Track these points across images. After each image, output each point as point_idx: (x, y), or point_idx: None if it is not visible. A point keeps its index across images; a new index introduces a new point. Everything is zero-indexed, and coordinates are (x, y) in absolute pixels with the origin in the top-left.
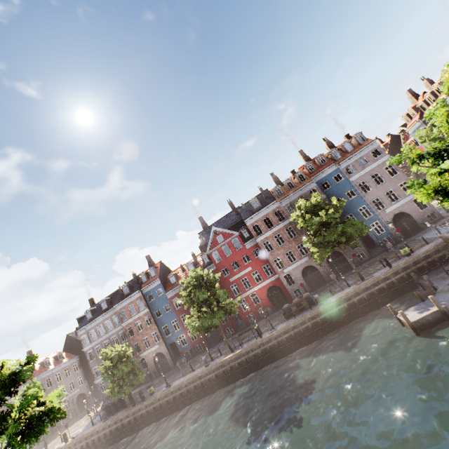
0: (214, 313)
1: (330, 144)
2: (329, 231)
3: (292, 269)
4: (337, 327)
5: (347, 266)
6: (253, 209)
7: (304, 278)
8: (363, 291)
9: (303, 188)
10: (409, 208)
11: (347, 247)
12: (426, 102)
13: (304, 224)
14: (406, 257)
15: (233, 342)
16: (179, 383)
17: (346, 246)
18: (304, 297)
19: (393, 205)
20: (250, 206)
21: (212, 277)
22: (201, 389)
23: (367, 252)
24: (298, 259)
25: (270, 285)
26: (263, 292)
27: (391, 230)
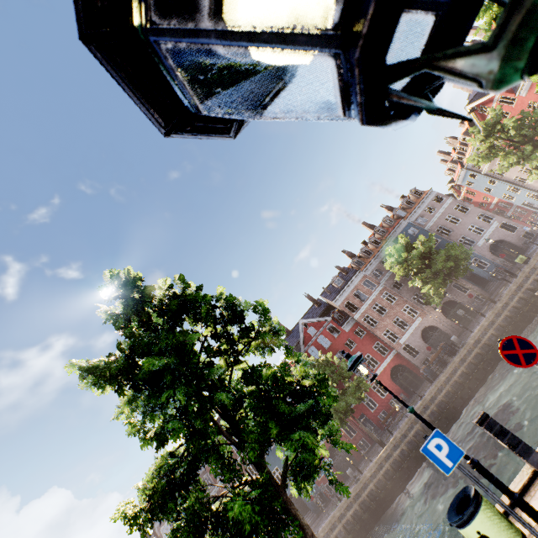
0: (343, 392)
1: (390, 208)
2: (432, 260)
3: (408, 337)
4: (497, 362)
5: (469, 313)
6: (338, 288)
7: (427, 343)
8: (503, 310)
9: (382, 250)
10: (500, 235)
11: (458, 292)
12: (460, 153)
13: (403, 264)
14: (526, 264)
15: (377, 449)
16: (329, 519)
17: (457, 292)
18: (441, 346)
19: (482, 237)
20: (333, 287)
21: (325, 357)
22: (363, 515)
23: (483, 291)
24: (410, 323)
25: (391, 366)
26: (386, 377)
27: (494, 261)
